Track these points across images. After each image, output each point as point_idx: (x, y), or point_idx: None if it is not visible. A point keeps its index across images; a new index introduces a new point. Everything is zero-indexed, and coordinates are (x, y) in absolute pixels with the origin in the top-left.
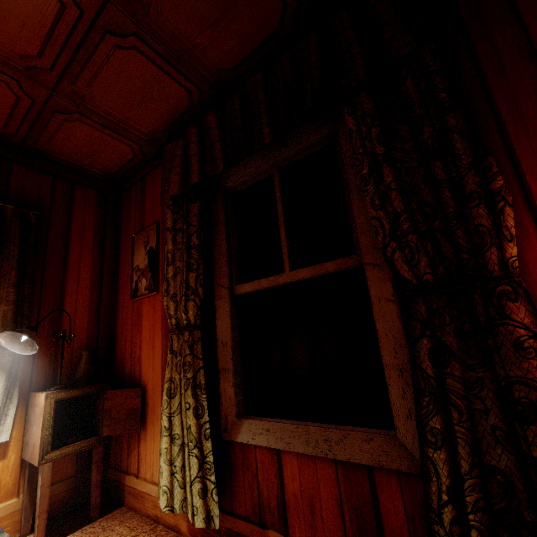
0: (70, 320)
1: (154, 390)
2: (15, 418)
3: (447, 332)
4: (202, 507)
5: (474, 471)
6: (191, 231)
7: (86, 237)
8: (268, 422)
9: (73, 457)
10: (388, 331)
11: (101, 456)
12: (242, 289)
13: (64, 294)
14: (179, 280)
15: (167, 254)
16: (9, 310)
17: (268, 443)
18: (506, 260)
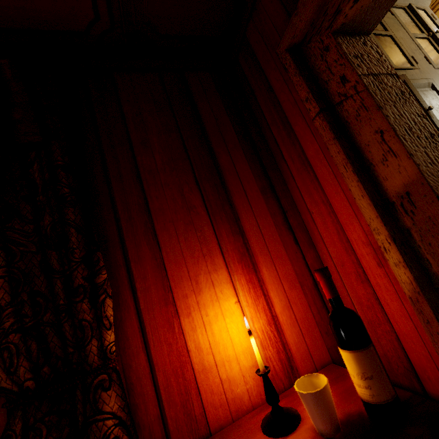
0: None
1: None
2: None
3: None
4: None
5: None
6: None
7: None
8: None
9: None
10: None
11: None
12: None
13: None
14: None
15: None
16: None
17: None
18: (105, 348)
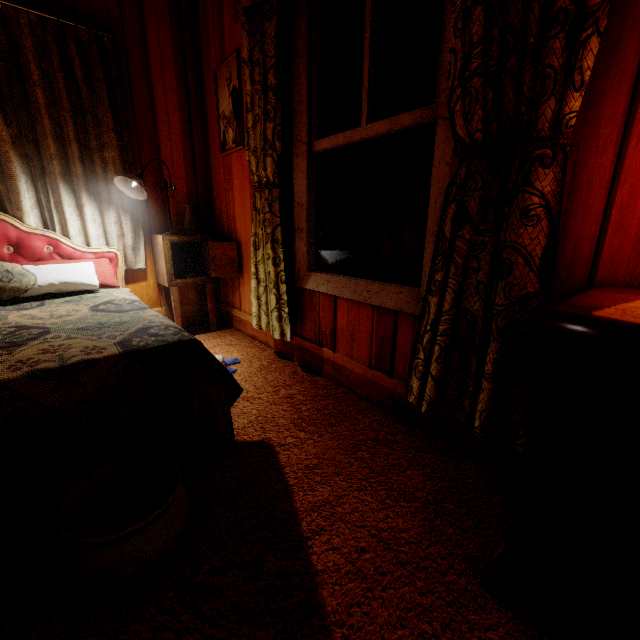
0: (168, 171)
1: (247, 246)
2: (146, 253)
3: (473, 198)
4: (278, 327)
5: (452, 311)
6: (268, 65)
7: (166, 71)
8: (330, 276)
9: (194, 291)
10: (437, 198)
11: (213, 291)
12: (320, 145)
13: (159, 144)
14: (258, 132)
15: (245, 97)
16: (116, 157)
17: (327, 291)
18: (562, 117)
